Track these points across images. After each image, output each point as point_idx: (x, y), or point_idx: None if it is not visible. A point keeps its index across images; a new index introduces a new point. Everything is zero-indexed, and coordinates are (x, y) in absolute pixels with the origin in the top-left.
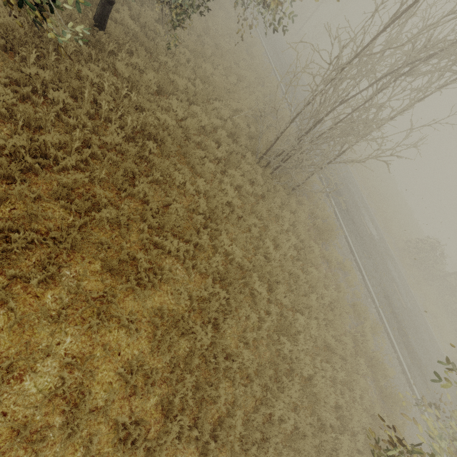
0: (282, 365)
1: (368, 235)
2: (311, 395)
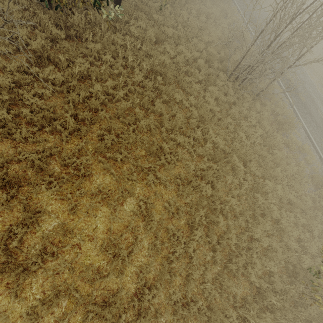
0: (258, 210)
1: None
2: (279, 230)
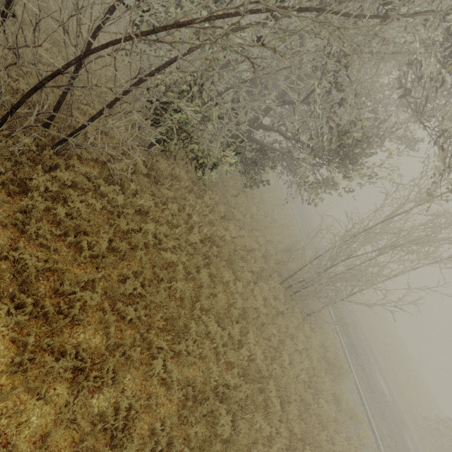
0: None
1: (379, 391)
2: None
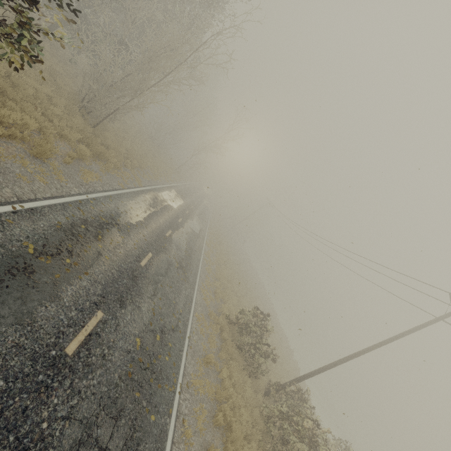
0: None
1: (160, 229)
2: None
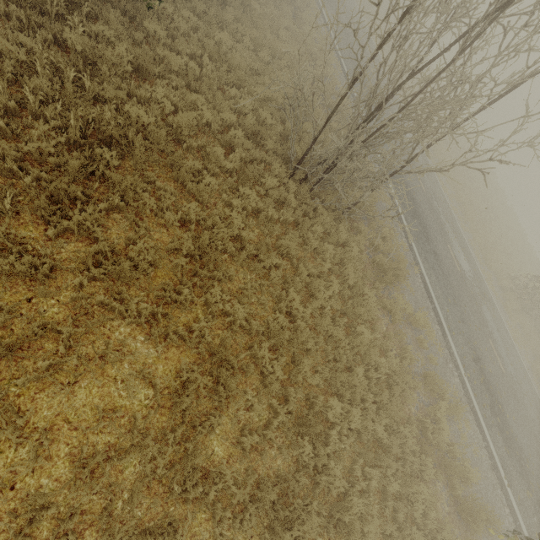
0: (295, 484)
1: (456, 272)
2: (342, 522)
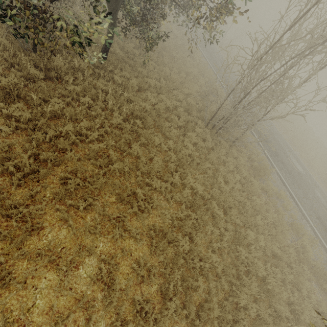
0: (241, 267)
1: (295, 172)
2: (267, 291)
